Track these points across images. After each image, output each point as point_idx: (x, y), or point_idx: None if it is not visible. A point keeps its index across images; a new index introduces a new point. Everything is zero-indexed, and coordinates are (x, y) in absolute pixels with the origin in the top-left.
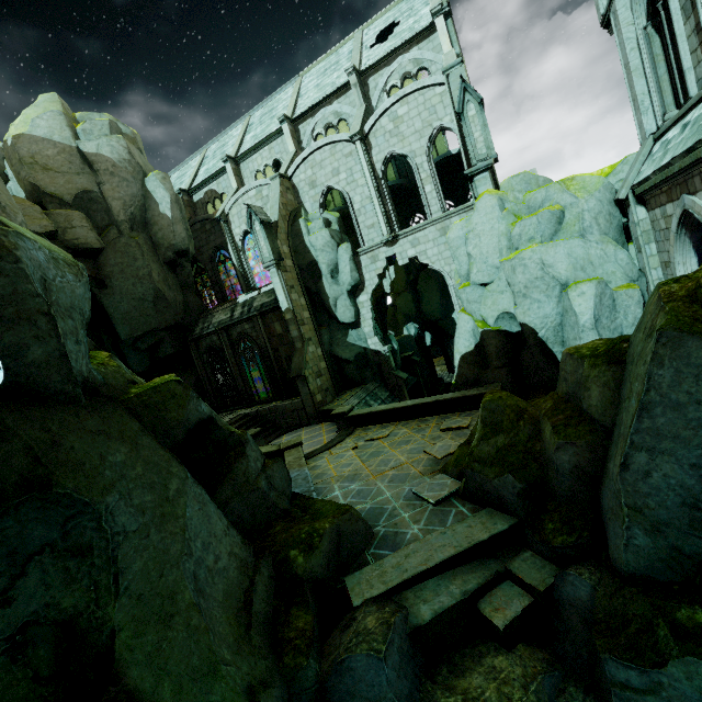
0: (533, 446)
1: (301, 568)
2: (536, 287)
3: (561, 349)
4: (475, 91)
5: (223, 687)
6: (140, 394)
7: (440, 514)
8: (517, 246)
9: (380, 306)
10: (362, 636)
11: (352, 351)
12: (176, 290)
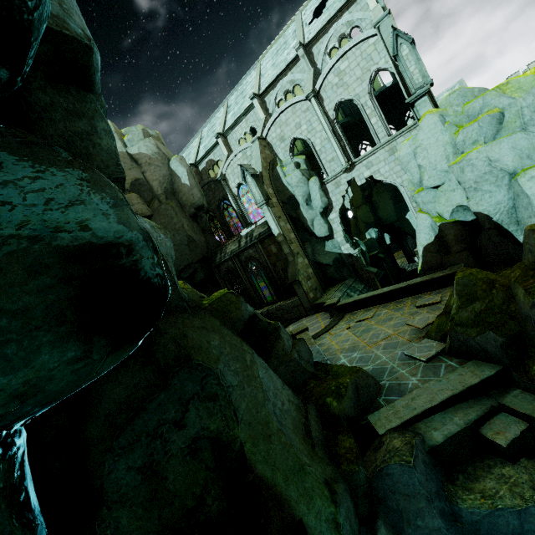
0: (508, 308)
1: (336, 409)
2: (486, 181)
3: (516, 228)
4: (406, 34)
5: (310, 479)
6: (211, 303)
7: (432, 368)
8: (462, 150)
9: (343, 220)
10: (393, 452)
11: (330, 257)
12: (199, 234)
